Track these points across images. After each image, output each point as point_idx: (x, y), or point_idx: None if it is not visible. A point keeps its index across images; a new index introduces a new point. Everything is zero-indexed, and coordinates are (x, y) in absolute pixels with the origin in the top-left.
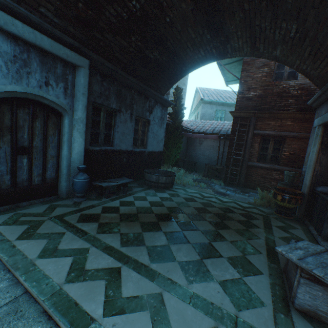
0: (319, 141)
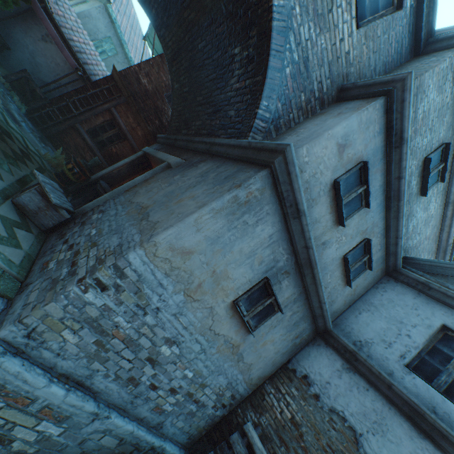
0: (134, 159)
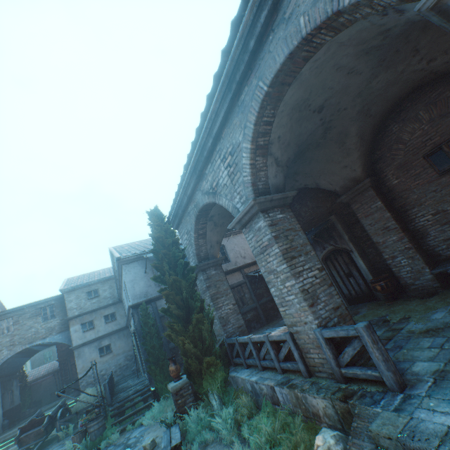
0: None
